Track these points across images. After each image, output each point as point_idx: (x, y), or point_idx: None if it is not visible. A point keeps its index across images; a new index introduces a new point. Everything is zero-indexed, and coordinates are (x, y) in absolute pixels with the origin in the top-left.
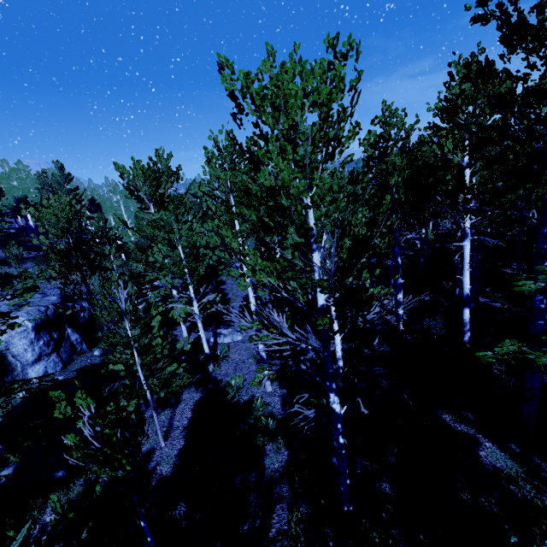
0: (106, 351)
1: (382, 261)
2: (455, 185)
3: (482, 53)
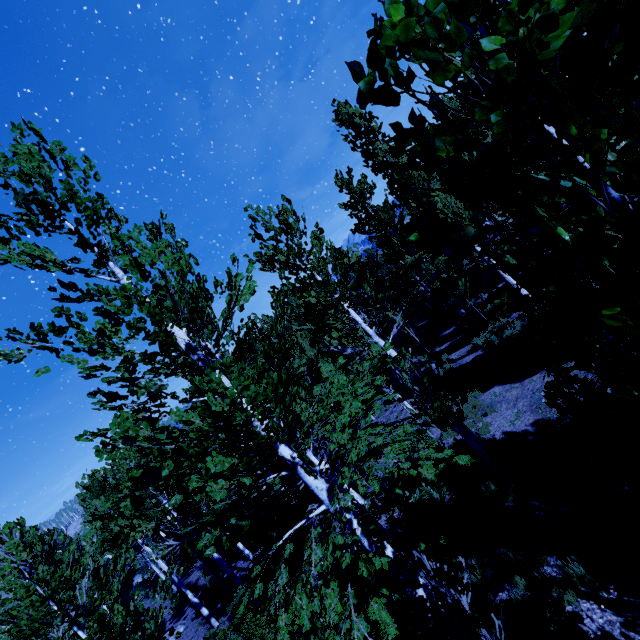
0: None
1: None
2: None
3: None
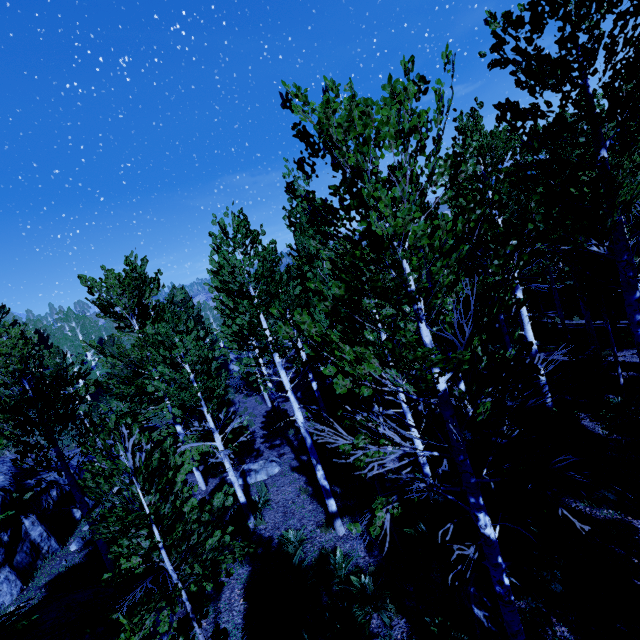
0: (88, 540)
1: (517, 313)
2: (494, 234)
3: (481, 107)
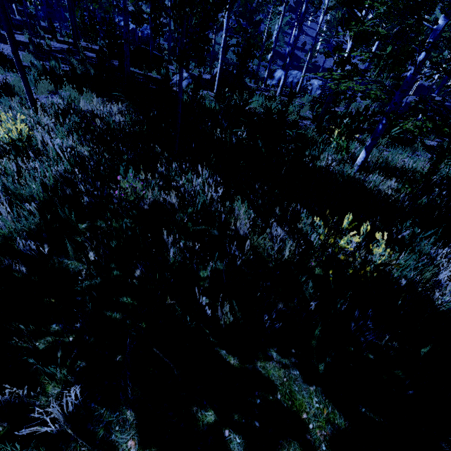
0: None
1: None
2: None
3: None
